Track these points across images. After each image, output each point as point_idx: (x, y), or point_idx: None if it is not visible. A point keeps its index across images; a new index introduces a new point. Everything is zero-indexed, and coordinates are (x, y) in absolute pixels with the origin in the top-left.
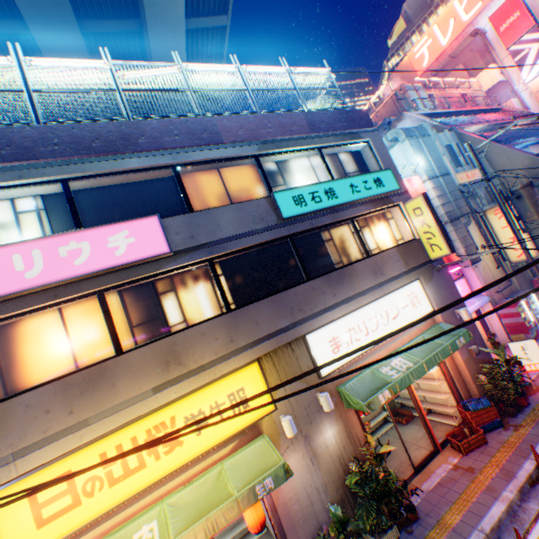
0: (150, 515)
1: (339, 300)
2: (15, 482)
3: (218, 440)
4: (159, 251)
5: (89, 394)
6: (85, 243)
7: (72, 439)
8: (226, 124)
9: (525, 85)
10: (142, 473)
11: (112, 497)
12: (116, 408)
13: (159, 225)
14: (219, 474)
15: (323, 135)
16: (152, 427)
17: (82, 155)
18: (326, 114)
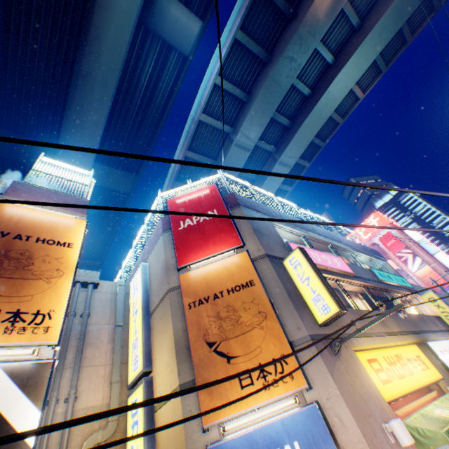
0: (430, 406)
1: (428, 329)
2: (357, 350)
3: (428, 381)
4: (349, 271)
5: (362, 321)
6: (326, 257)
7: (369, 339)
8: (337, 236)
9: (411, 273)
10: (407, 379)
11: (402, 385)
12: (376, 333)
13: (343, 261)
14: (447, 399)
15: (369, 253)
16: (394, 354)
17: (306, 229)
18: (365, 247)
